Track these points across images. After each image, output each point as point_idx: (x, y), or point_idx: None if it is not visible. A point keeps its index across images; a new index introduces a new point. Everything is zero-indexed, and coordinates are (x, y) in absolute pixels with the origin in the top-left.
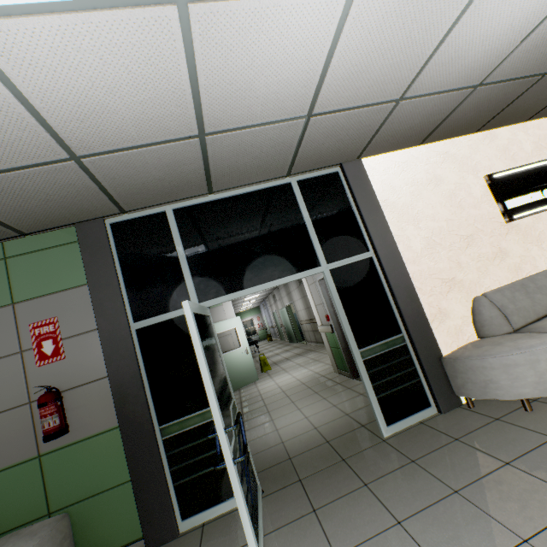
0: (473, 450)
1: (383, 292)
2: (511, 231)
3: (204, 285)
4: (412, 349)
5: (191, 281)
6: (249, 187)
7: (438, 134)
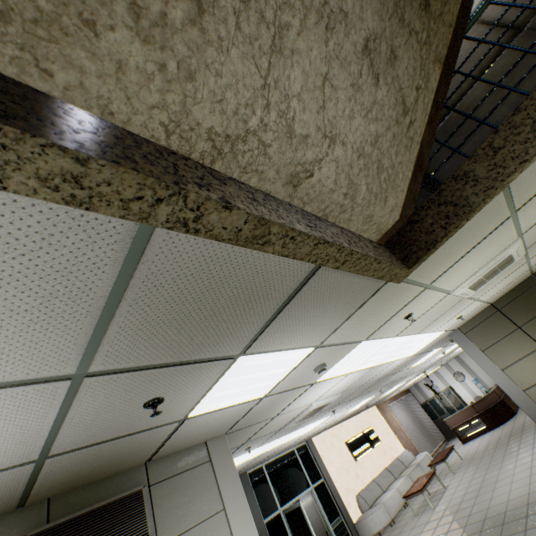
0: None
1: (330, 496)
2: (357, 464)
3: (280, 499)
4: (345, 521)
5: (276, 497)
6: (283, 452)
7: (330, 427)
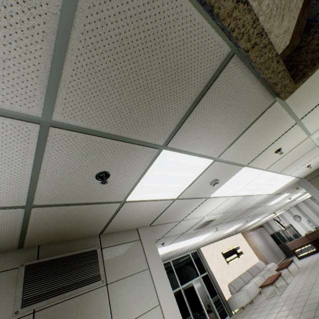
0: (238, 317)
1: (211, 283)
2: (229, 266)
3: (180, 281)
4: (220, 298)
5: (178, 280)
6: (183, 254)
7: (212, 243)
